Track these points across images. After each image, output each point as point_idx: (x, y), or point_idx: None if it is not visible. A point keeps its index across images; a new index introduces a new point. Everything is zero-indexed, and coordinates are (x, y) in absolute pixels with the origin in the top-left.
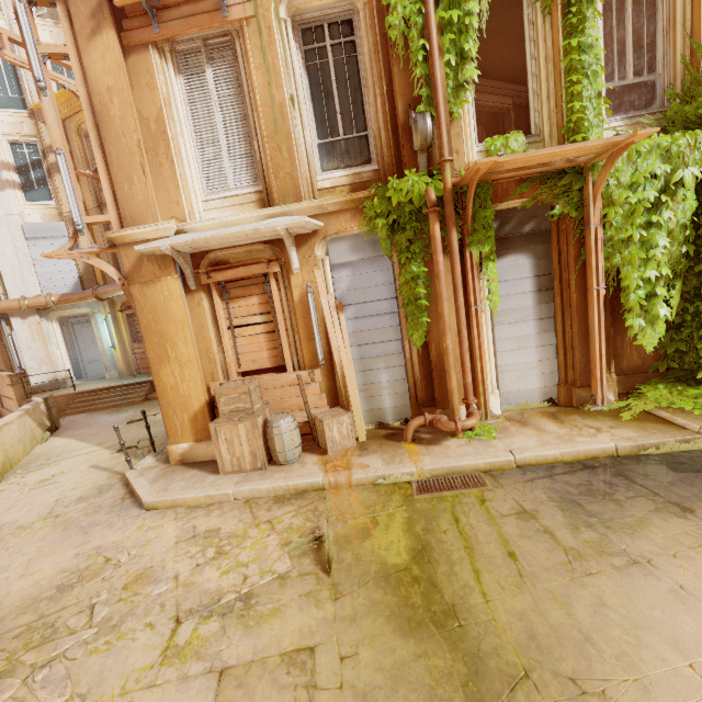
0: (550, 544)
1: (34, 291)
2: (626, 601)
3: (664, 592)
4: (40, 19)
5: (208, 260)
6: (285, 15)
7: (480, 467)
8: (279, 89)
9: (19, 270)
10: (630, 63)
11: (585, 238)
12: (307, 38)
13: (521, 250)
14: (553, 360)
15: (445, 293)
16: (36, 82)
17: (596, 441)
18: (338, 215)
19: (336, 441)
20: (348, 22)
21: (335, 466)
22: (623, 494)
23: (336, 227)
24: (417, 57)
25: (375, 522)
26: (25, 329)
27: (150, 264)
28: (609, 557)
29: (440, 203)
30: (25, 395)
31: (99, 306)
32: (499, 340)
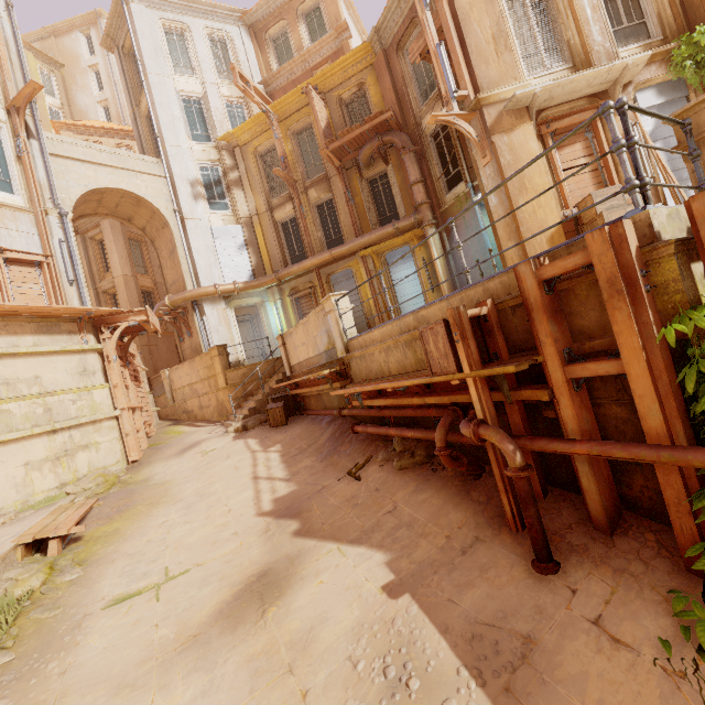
0: None
1: (219, 282)
2: None
3: None
4: (220, 80)
5: (540, 119)
6: None
7: None
8: None
9: (209, 264)
10: None
11: None
12: None
13: None
14: None
15: None
16: (425, 1)
17: None
18: (647, 68)
19: None
20: None
21: None
22: None
23: (646, 77)
24: None
25: None
26: (214, 314)
27: (508, 118)
28: None
29: None
30: (228, 365)
31: (267, 296)
32: None
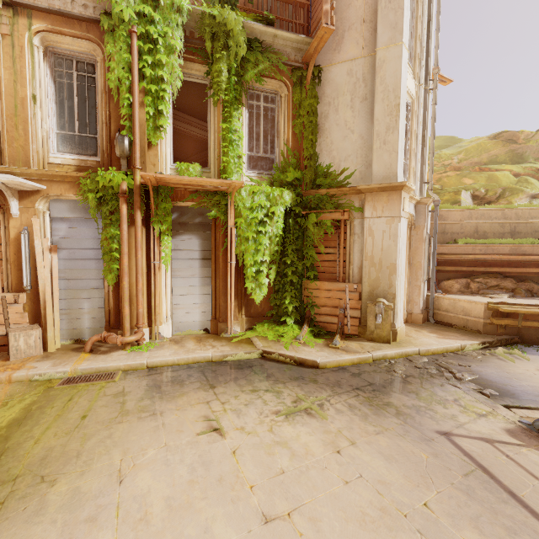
0: (116, 409)
1: None
2: (125, 434)
3: (151, 427)
4: None
5: None
6: (39, 44)
7: (121, 368)
8: (23, 88)
9: None
10: (261, 146)
11: (228, 232)
12: (59, 64)
13: (194, 233)
14: (209, 304)
15: (126, 250)
16: None
17: (203, 352)
18: (60, 184)
19: (21, 350)
20: (92, 65)
21: (7, 368)
22: (191, 381)
23: (57, 191)
24: (125, 103)
25: (4, 405)
26: None
27: None
28: (143, 413)
29: (133, 192)
30: None
31: None
32: (176, 287)
